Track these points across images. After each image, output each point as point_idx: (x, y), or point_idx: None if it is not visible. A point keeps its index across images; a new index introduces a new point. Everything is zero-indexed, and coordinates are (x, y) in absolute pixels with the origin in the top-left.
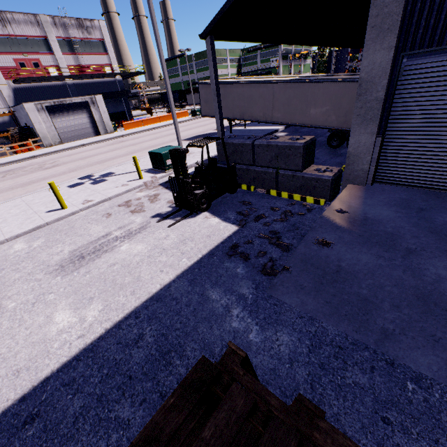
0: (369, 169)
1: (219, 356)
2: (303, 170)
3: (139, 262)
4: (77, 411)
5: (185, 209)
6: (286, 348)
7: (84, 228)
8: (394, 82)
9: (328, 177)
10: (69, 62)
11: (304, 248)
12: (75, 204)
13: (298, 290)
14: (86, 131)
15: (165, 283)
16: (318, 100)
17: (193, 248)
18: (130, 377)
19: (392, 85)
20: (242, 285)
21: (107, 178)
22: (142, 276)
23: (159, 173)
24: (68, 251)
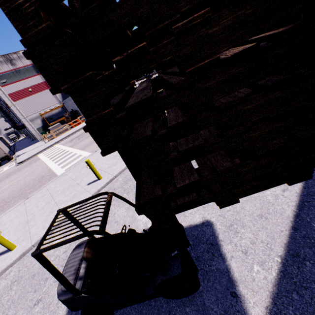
0: None
1: None
2: None
3: None
4: None
5: None
6: None
7: None
8: None
9: None
10: None
11: None
12: None
13: None
14: None
15: None
16: None
17: None
18: None
19: None
20: None
21: None
22: None
23: None
24: None
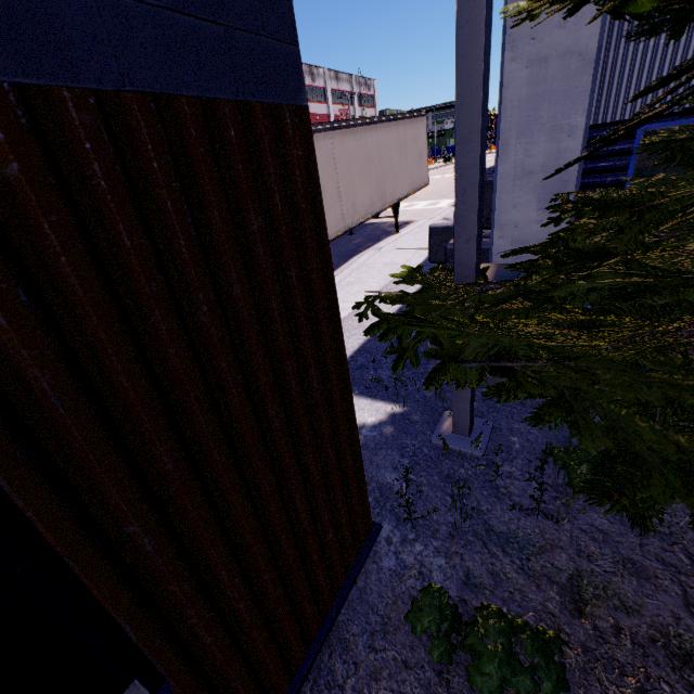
0: None
1: None
2: None
3: None
4: None
5: None
6: None
7: None
8: None
9: None
10: (359, 114)
11: None
12: None
13: None
14: None
15: None
16: None
17: None
18: None
19: None
20: None
21: None
22: None
23: None
24: None
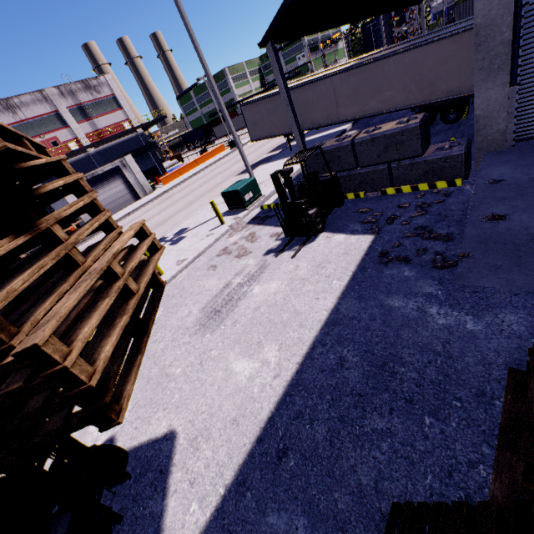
0: (506, 128)
1: (446, 353)
2: (423, 153)
3: (284, 298)
4: (326, 435)
5: (297, 237)
6: (519, 326)
7: (197, 286)
8: (521, 16)
9: (459, 151)
10: (86, 130)
11: (474, 229)
12: (170, 268)
13: (494, 271)
14: (125, 199)
15: (331, 308)
16: (391, 78)
17: (335, 269)
18: (360, 395)
19: (519, 20)
20: (421, 285)
21: (184, 235)
22: (299, 309)
23: (239, 213)
24: (196, 310)
